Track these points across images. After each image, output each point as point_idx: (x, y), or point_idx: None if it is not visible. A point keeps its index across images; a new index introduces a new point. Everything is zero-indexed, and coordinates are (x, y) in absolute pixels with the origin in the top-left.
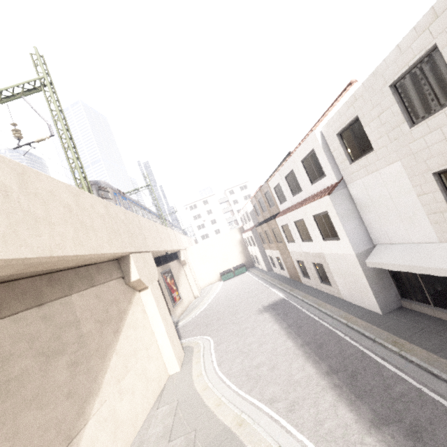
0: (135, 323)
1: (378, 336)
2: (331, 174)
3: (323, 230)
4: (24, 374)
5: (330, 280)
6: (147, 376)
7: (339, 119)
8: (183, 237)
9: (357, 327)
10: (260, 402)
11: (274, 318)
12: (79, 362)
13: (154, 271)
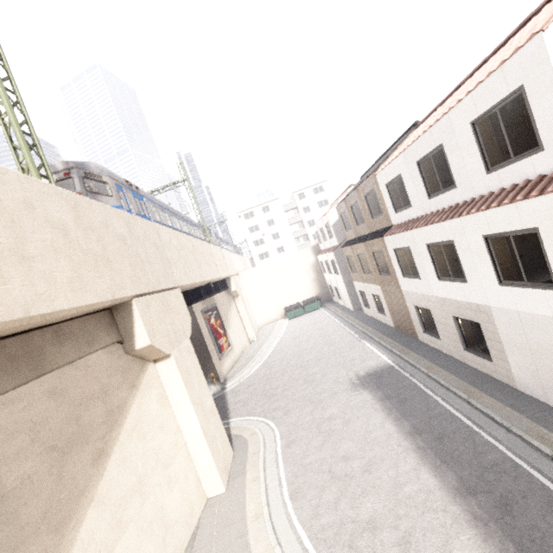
0: (143, 425)
1: None
2: None
3: (507, 265)
4: None
5: (491, 352)
6: (166, 520)
7: None
8: (234, 256)
9: None
10: None
11: (383, 405)
12: None
13: (183, 321)
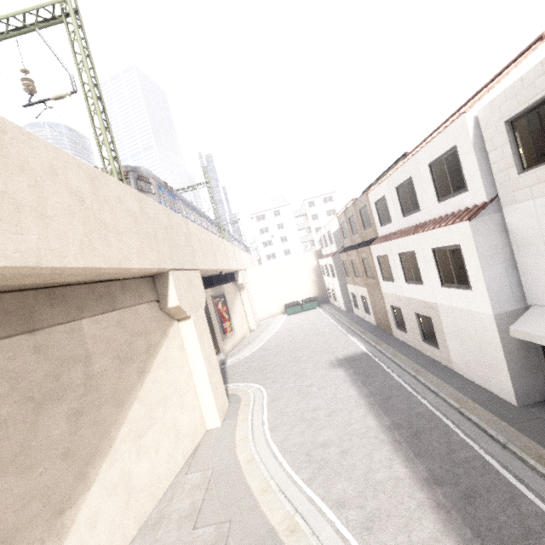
0: (168, 362)
1: (511, 441)
2: (479, 188)
3: (445, 271)
4: (0, 427)
5: (438, 341)
6: (178, 431)
7: (517, 94)
8: (244, 254)
9: (476, 418)
10: (322, 502)
11: (351, 378)
12: (85, 411)
13: (200, 296)
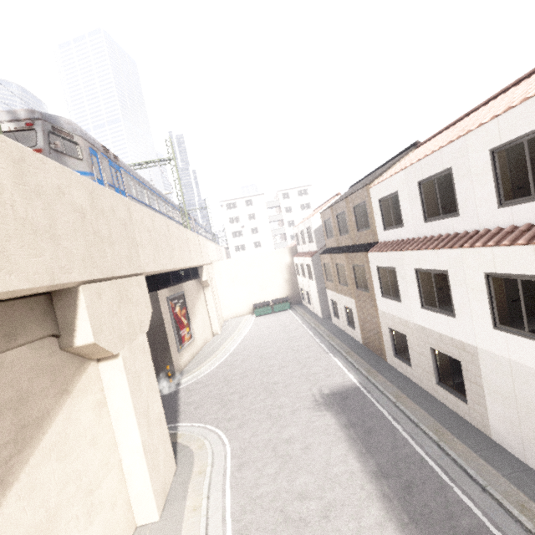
0: (68, 440)
1: None
2: None
3: (507, 309)
4: None
5: (468, 393)
6: None
7: None
8: (211, 245)
9: None
10: None
11: (347, 433)
12: None
13: (142, 313)
